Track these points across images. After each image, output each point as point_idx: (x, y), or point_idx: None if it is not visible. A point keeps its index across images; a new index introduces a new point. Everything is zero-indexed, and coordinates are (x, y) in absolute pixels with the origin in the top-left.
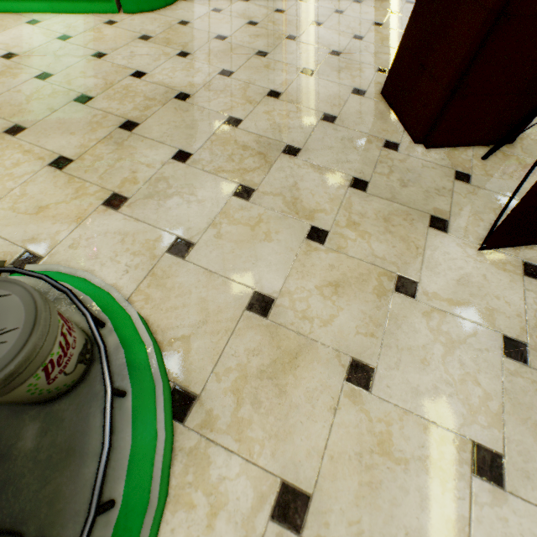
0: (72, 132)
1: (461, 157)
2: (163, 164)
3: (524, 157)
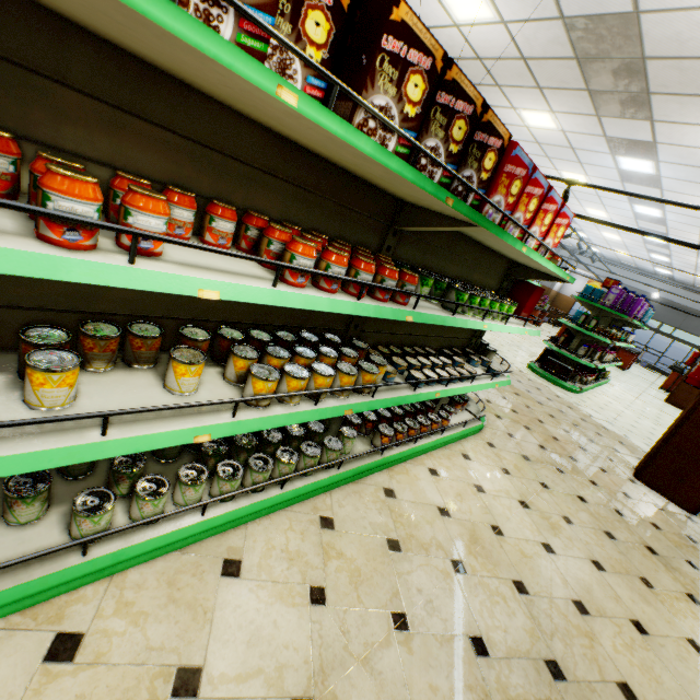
0: (654, 568)
1: None
2: (699, 574)
3: None
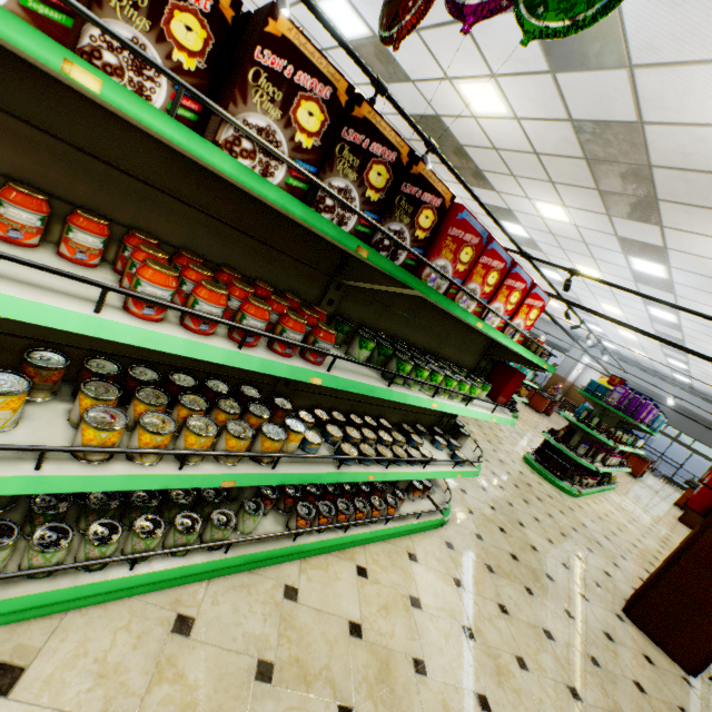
0: None
1: (706, 681)
2: None
3: (710, 668)
